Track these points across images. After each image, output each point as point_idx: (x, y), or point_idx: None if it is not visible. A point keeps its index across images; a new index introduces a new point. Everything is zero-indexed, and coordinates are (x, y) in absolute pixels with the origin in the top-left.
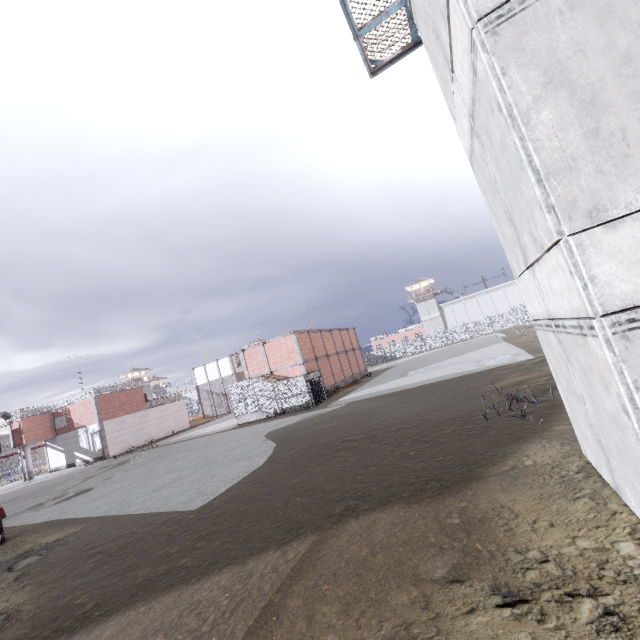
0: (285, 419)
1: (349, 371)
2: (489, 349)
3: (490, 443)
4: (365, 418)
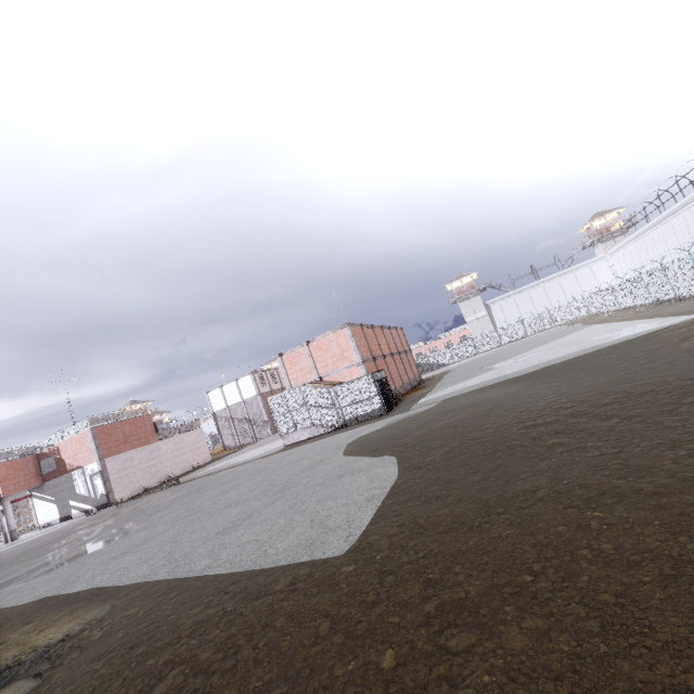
0: (358, 429)
1: (405, 376)
2: (587, 331)
3: None
4: (512, 403)
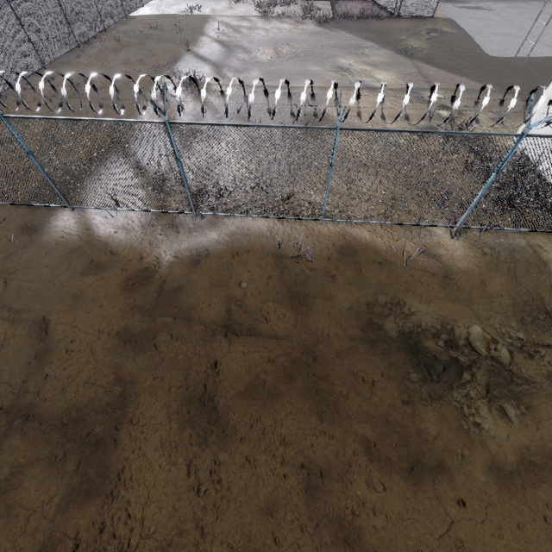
0: None
1: None
2: None
3: None
4: None
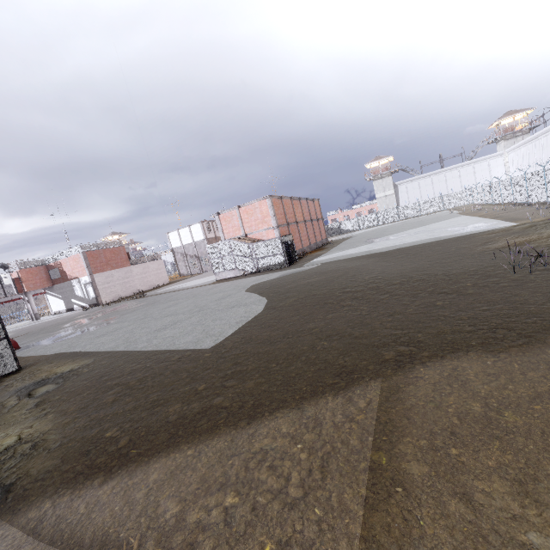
0: (264, 276)
1: (313, 239)
2: (453, 221)
3: (542, 294)
4: (354, 274)
